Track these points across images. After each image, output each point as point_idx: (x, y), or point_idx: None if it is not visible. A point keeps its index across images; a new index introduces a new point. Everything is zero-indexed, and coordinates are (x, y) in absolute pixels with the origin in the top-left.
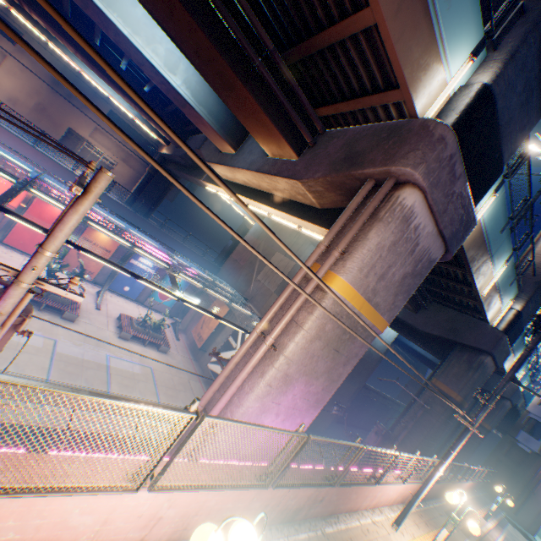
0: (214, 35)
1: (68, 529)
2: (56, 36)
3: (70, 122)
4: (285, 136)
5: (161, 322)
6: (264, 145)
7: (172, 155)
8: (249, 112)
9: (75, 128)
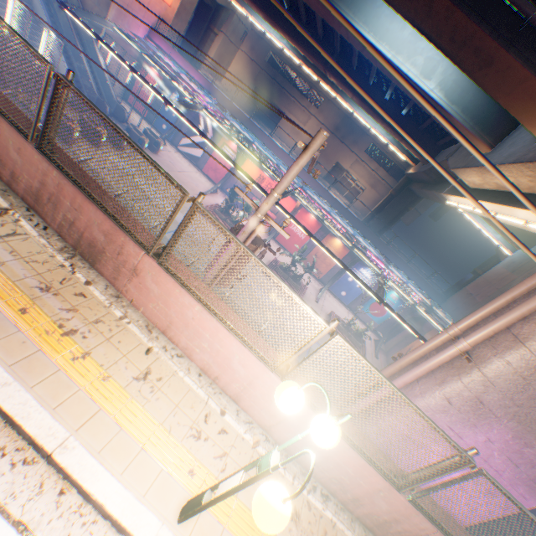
0: (472, 8)
1: (230, 369)
2: (341, 89)
3: (337, 157)
4: None
5: (362, 331)
6: (531, 127)
7: (415, 173)
8: (511, 85)
9: (340, 162)
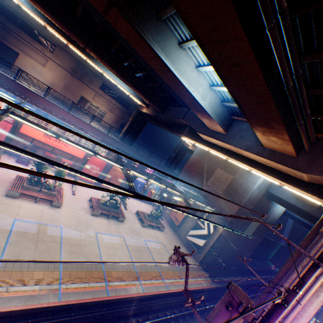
0: (282, 114)
1: None
2: (100, 62)
3: (81, 92)
4: (294, 148)
5: (158, 213)
6: (265, 143)
7: (154, 116)
8: (273, 136)
9: (84, 96)
